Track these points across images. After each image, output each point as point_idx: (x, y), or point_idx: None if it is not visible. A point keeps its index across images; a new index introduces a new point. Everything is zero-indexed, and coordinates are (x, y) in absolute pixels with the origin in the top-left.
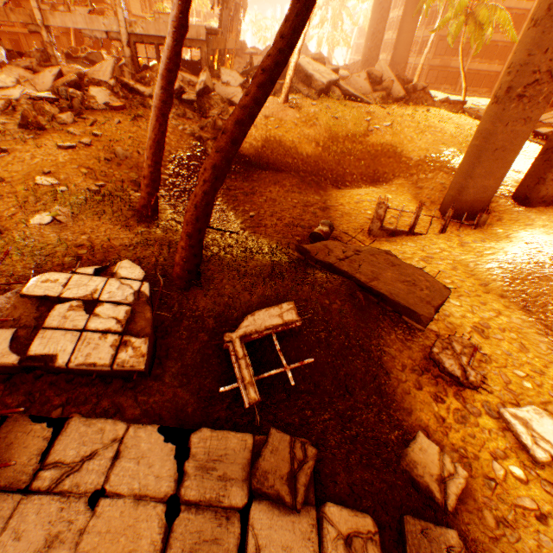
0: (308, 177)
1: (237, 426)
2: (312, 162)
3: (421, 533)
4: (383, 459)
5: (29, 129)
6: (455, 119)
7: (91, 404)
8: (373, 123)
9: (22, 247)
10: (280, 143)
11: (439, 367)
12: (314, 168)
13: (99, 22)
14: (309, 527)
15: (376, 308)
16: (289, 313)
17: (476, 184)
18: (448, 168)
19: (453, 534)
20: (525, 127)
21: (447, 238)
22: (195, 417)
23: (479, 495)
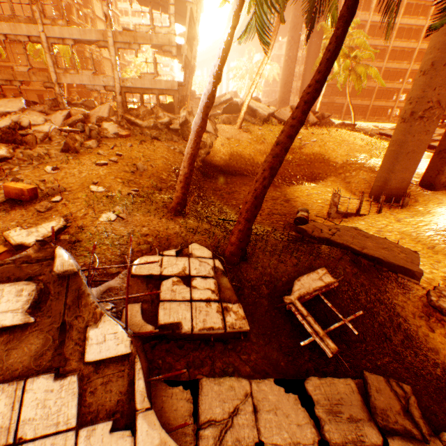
0: None
1: (326, 374)
2: None
3: None
4: None
5: (69, 152)
6: (358, 135)
7: (208, 366)
8: (303, 139)
9: (103, 239)
10: (241, 156)
11: (442, 312)
12: None
13: (100, 79)
14: None
15: (373, 269)
16: (325, 276)
17: (396, 176)
18: (365, 167)
19: None
20: (426, 137)
21: (384, 216)
22: (289, 370)
23: None
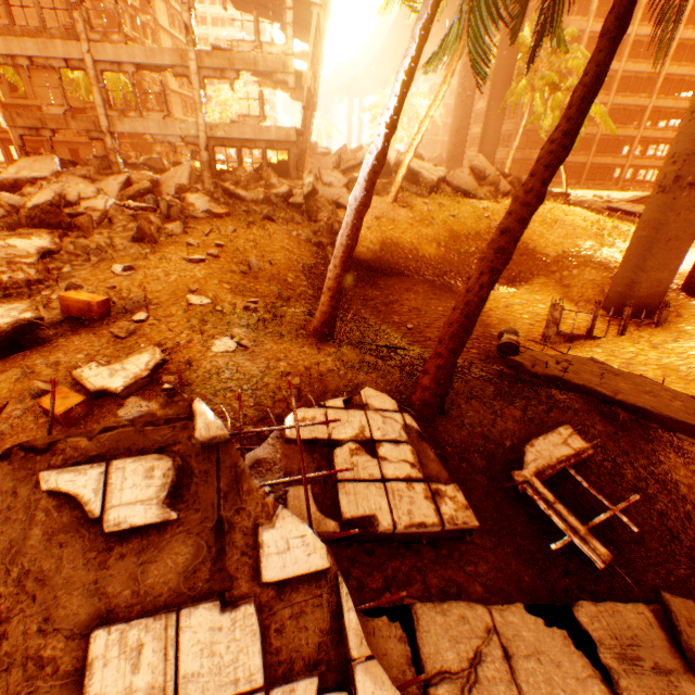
0: (437, 281)
1: (597, 596)
2: (436, 263)
3: None
4: None
5: (143, 242)
6: (577, 211)
7: (417, 583)
8: (493, 219)
9: (224, 381)
10: (398, 245)
11: None
12: (440, 271)
13: (175, 126)
14: None
15: (634, 426)
16: (572, 439)
17: (649, 277)
18: (593, 262)
19: None
20: None
21: (630, 339)
22: (538, 589)
23: None
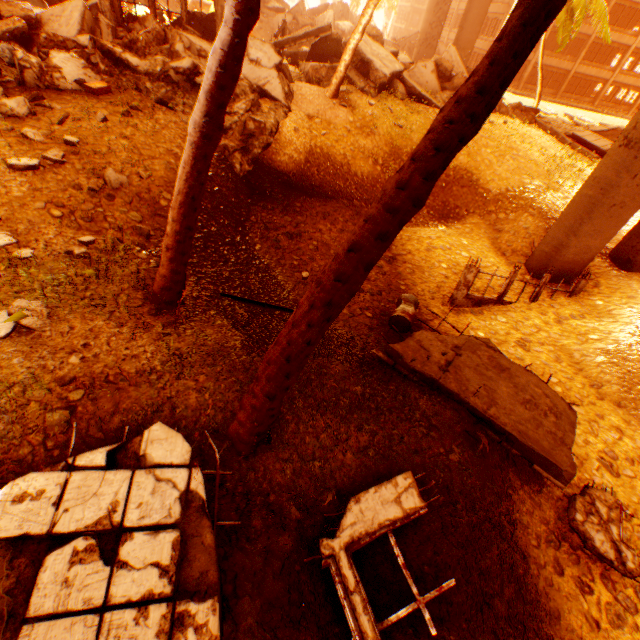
0: (364, 207)
1: None
2: (368, 185)
3: None
4: None
5: None
6: (537, 139)
7: None
8: None
9: None
10: (328, 157)
11: (586, 544)
12: (370, 195)
13: None
14: None
15: (496, 447)
16: (408, 494)
17: (580, 243)
18: (533, 208)
19: None
20: None
21: (540, 309)
22: None
23: None
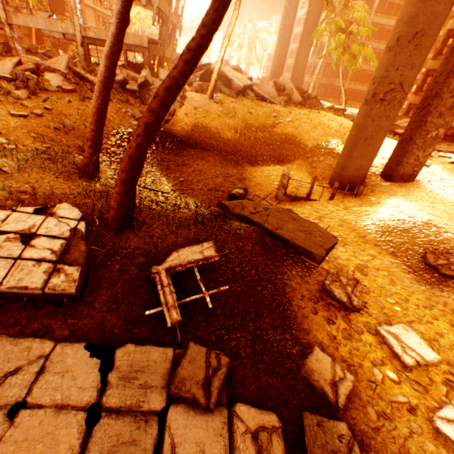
0: (229, 156)
1: (160, 344)
2: (232, 144)
3: (317, 426)
4: (286, 368)
5: None
6: (339, 120)
7: (20, 326)
8: (279, 118)
9: None
10: (206, 129)
11: (330, 295)
12: (233, 149)
13: (58, 25)
14: (221, 424)
15: (280, 250)
16: (208, 250)
17: (354, 163)
18: (334, 153)
19: (343, 426)
20: (387, 122)
21: (335, 203)
22: (122, 337)
23: (363, 395)
